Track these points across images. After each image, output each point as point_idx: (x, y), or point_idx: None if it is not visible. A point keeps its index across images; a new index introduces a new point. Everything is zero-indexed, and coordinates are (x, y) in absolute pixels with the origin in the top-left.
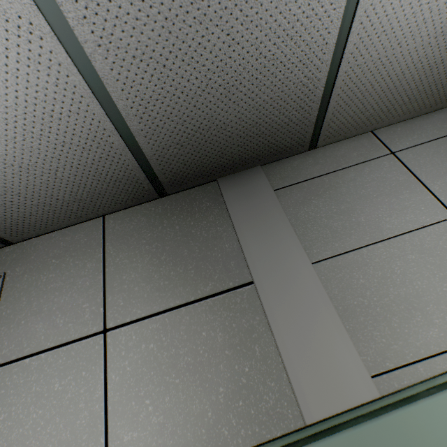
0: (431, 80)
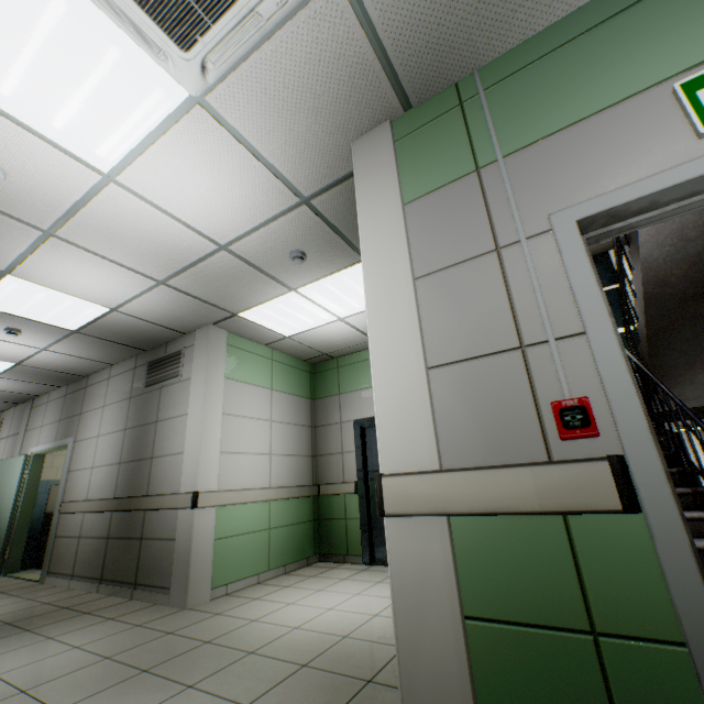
0: (39, 388)
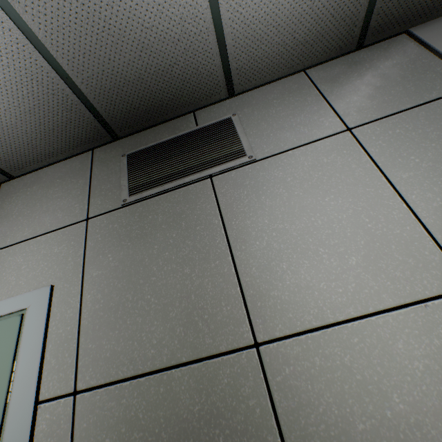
0: None
